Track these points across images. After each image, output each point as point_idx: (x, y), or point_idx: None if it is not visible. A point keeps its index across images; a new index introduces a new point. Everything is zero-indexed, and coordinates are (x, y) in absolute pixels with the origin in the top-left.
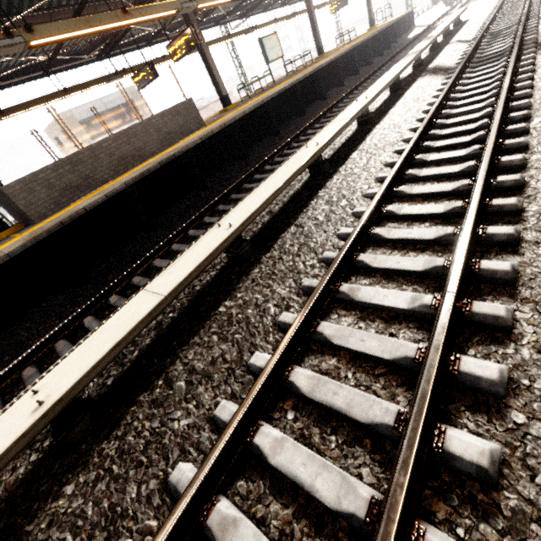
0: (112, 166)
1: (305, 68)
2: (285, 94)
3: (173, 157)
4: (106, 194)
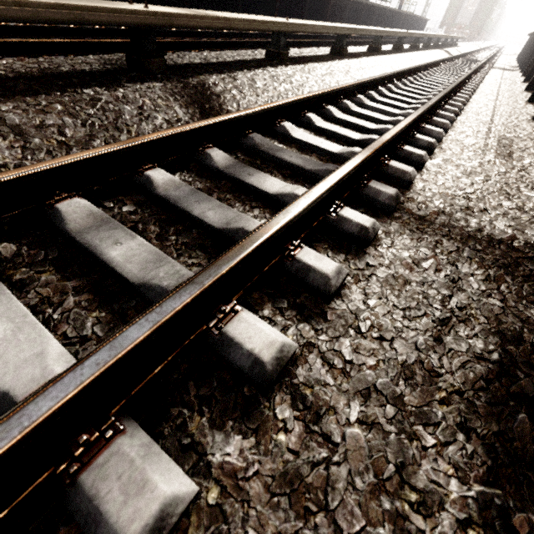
0: None
1: None
2: (358, 6)
3: None
4: None
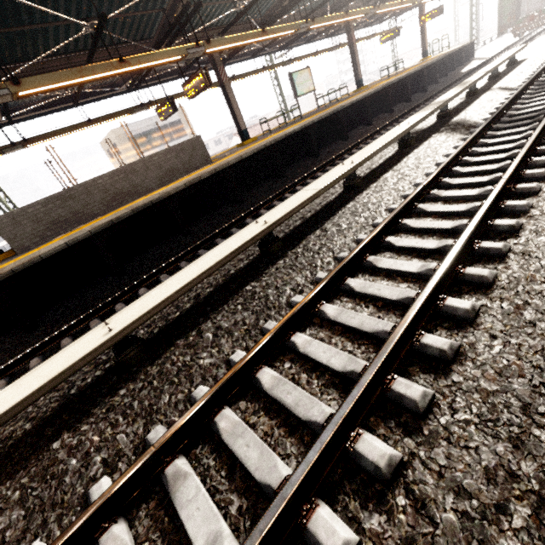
0: (105, 201)
1: (335, 104)
2: (295, 136)
3: (150, 204)
4: (66, 242)
